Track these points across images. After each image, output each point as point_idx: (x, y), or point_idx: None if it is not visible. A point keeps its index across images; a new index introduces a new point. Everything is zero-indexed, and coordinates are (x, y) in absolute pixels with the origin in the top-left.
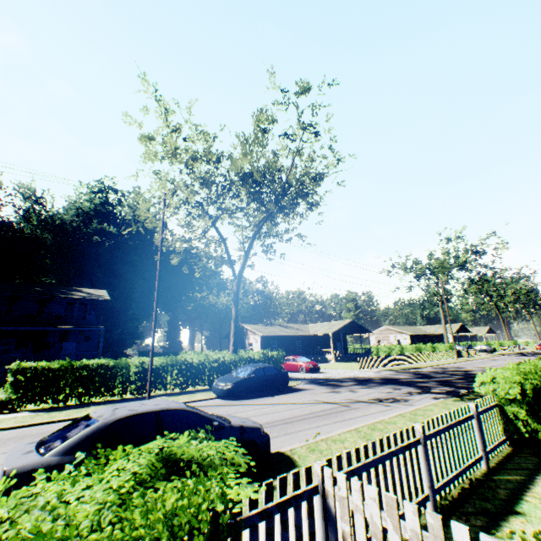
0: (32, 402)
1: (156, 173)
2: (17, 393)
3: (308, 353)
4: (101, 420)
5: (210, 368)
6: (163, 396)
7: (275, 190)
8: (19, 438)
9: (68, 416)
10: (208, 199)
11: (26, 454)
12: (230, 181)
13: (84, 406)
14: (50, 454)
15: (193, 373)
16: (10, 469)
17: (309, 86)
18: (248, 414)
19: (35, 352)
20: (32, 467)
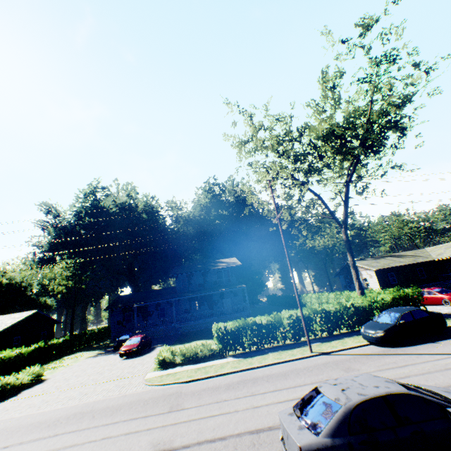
0: (231, 350)
1: (249, 165)
2: (221, 344)
3: (436, 280)
4: (342, 405)
5: (347, 314)
6: (316, 343)
7: (357, 135)
8: (243, 382)
9: (259, 363)
10: (295, 169)
11: (301, 430)
12: (313, 147)
13: (263, 352)
14: (321, 435)
15: (333, 319)
16: (302, 446)
17: (375, 19)
18: (424, 368)
19: (209, 307)
20: (316, 446)
